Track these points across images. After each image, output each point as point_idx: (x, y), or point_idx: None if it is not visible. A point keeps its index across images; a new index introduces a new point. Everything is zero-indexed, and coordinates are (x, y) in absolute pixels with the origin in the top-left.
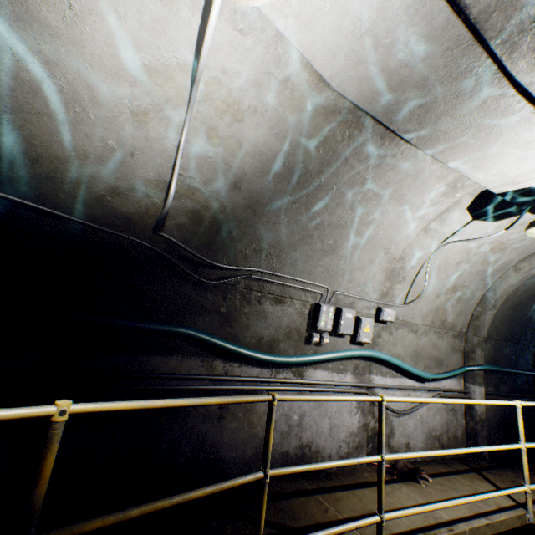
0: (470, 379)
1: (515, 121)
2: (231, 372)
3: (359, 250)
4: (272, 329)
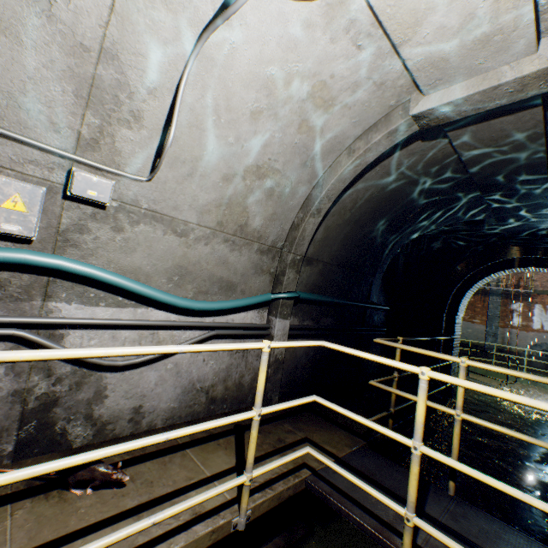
0: (274, 311)
1: None
2: None
3: None
4: None
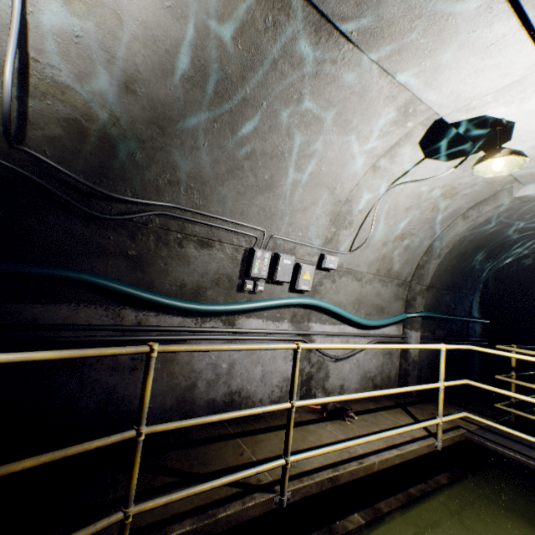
0: (408, 326)
1: (474, 9)
2: (146, 322)
3: (301, 189)
4: (198, 276)
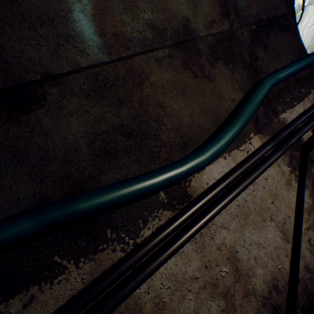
0: None
1: None
2: None
3: None
4: None
